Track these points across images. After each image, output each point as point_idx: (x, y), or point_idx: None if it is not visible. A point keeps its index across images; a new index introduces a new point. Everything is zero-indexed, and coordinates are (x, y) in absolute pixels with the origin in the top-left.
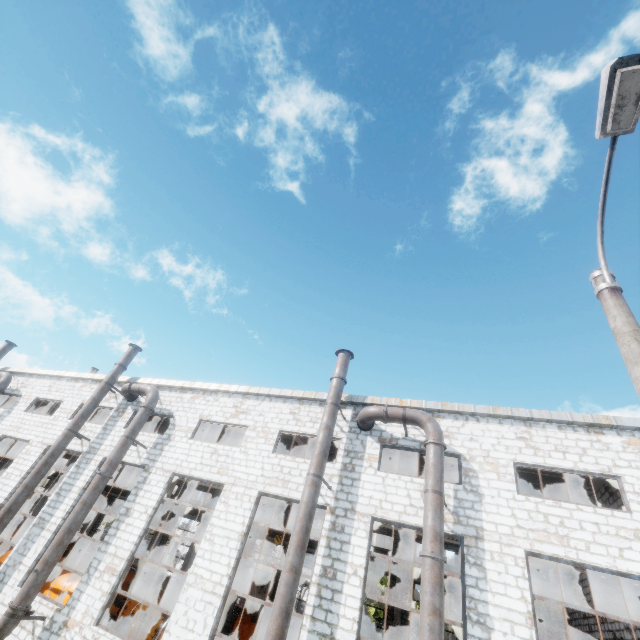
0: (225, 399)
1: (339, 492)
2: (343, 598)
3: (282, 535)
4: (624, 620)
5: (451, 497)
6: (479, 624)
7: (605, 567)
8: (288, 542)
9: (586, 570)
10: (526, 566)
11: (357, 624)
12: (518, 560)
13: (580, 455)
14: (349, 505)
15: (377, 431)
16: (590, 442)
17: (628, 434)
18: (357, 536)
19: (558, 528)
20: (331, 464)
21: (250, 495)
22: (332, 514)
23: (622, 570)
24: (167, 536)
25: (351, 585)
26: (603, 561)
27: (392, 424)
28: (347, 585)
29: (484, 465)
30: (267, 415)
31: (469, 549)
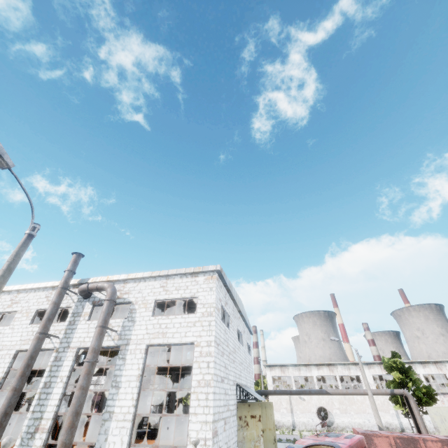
0: (5, 296)
1: (63, 338)
2: (52, 396)
3: (104, 369)
4: (178, 365)
5: (120, 326)
6: (115, 387)
7: (177, 343)
8: (108, 373)
9: (178, 346)
10: (144, 352)
11: (57, 407)
12: (142, 350)
13: (185, 290)
14: (67, 344)
15: (93, 298)
16: (191, 282)
17: (208, 274)
18: (67, 360)
19: (164, 329)
20: (62, 323)
21: (10, 354)
22: (56, 352)
23: (183, 342)
24: (24, 393)
25: (58, 388)
26: (177, 340)
27: (102, 292)
28: (56, 388)
29: (141, 305)
30: (31, 301)
31: (121, 351)
